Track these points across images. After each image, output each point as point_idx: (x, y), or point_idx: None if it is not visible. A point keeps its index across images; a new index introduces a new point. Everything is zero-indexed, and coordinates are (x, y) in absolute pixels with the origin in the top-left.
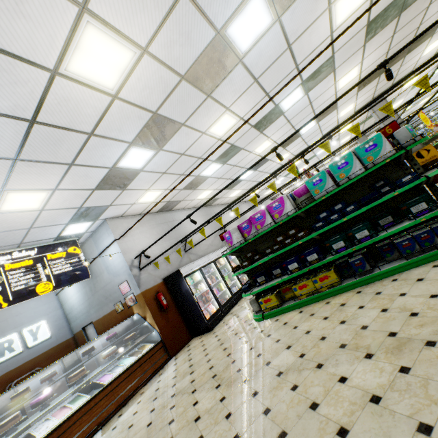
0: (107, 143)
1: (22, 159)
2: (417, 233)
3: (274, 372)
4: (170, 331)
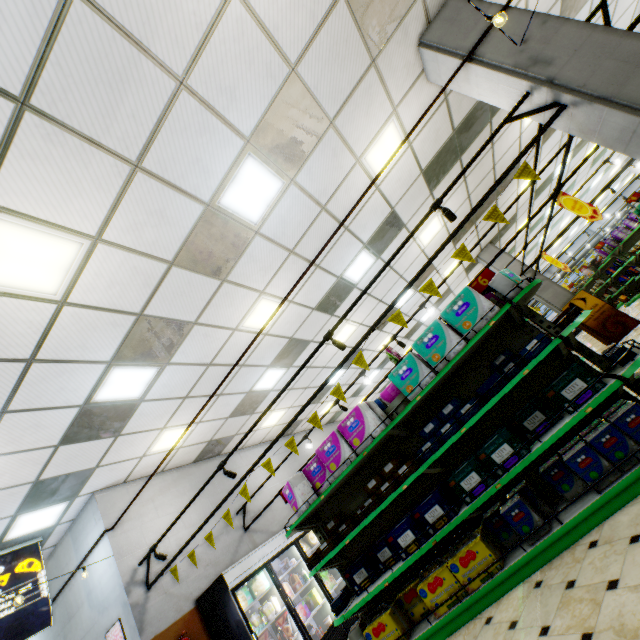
0: (66, 369)
1: None
2: (593, 436)
3: None
4: None
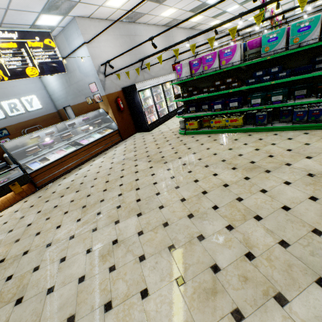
0: None
1: None
2: (313, 109)
3: (181, 163)
4: (123, 125)
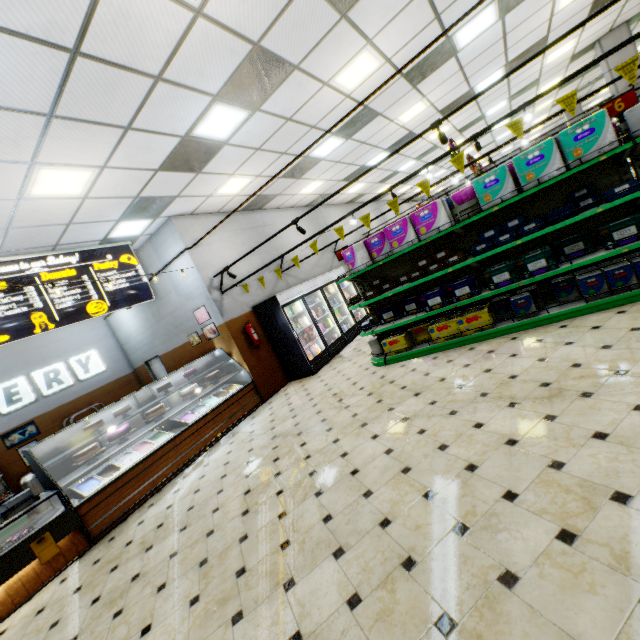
0: (181, 95)
1: (59, 116)
2: (611, 269)
3: (398, 418)
4: (262, 372)
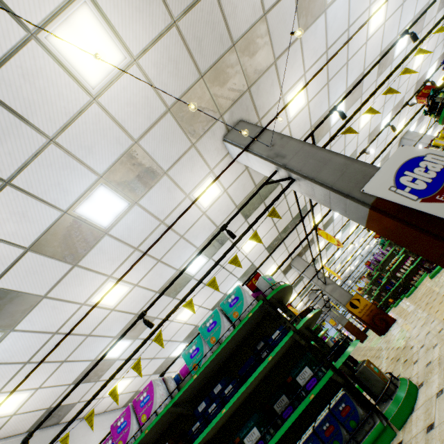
0: None
1: None
2: (318, 423)
3: None
4: None
